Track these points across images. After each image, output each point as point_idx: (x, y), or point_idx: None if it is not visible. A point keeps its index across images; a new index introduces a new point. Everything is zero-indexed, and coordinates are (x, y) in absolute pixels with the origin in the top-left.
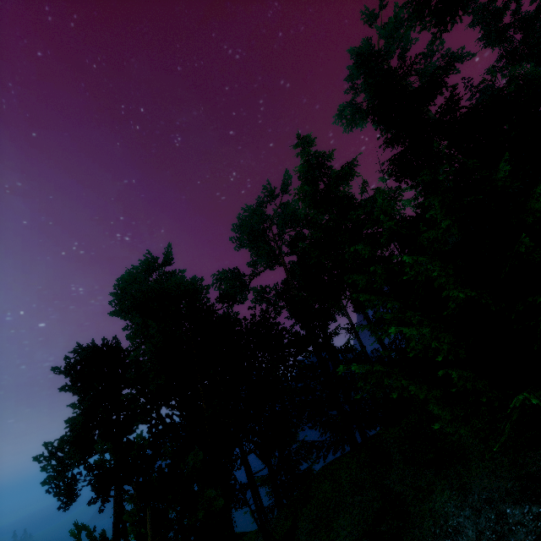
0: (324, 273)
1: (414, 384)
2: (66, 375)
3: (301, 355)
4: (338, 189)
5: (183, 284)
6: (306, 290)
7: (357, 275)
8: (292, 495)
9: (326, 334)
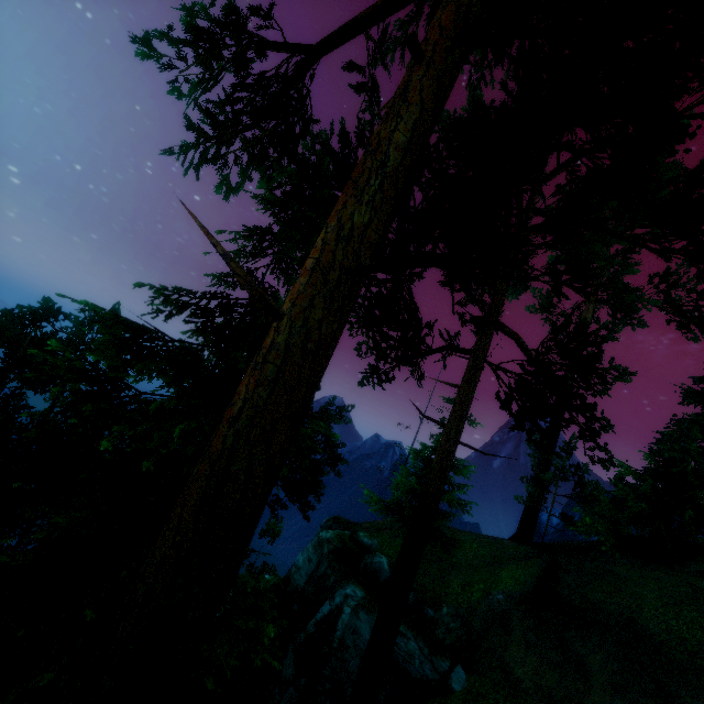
0: None
1: None
2: None
3: None
4: None
5: None
6: None
7: None
8: None
9: None
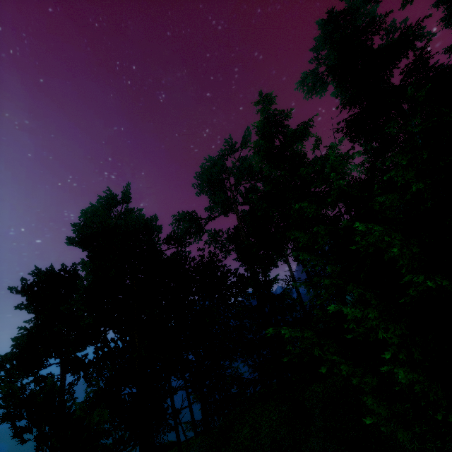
0: (271, 224)
1: (347, 364)
2: (22, 295)
3: (241, 297)
4: (292, 147)
5: (131, 223)
6: (254, 237)
7: (300, 232)
8: (221, 414)
9: (265, 281)
